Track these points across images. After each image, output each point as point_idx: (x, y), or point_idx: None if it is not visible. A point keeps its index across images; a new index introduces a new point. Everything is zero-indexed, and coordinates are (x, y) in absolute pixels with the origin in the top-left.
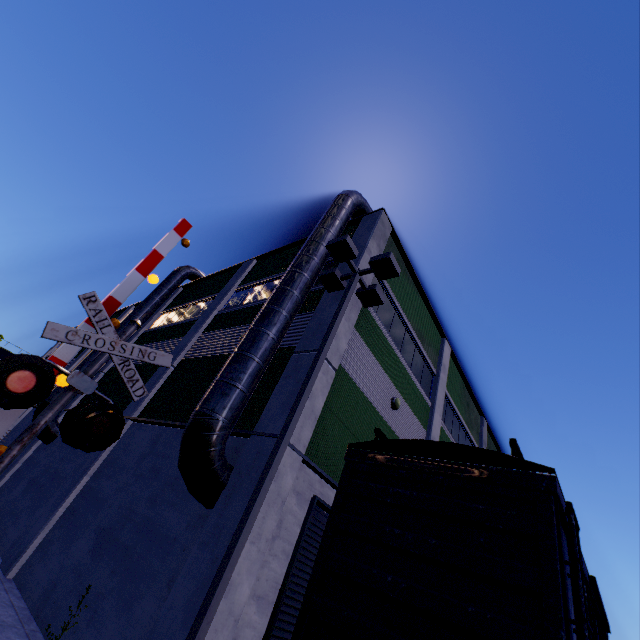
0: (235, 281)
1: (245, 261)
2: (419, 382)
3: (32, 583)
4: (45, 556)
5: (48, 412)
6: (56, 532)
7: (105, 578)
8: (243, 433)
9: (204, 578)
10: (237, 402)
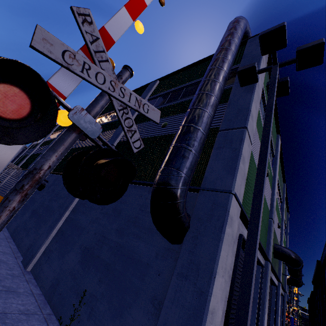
0: (147, 93)
1: (151, 82)
2: (270, 160)
3: (43, 277)
4: (48, 260)
5: (50, 155)
6: (53, 245)
7: (95, 284)
8: (191, 188)
9: (193, 308)
10: (193, 164)
